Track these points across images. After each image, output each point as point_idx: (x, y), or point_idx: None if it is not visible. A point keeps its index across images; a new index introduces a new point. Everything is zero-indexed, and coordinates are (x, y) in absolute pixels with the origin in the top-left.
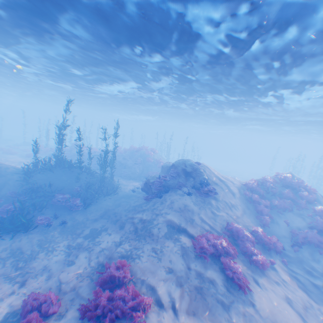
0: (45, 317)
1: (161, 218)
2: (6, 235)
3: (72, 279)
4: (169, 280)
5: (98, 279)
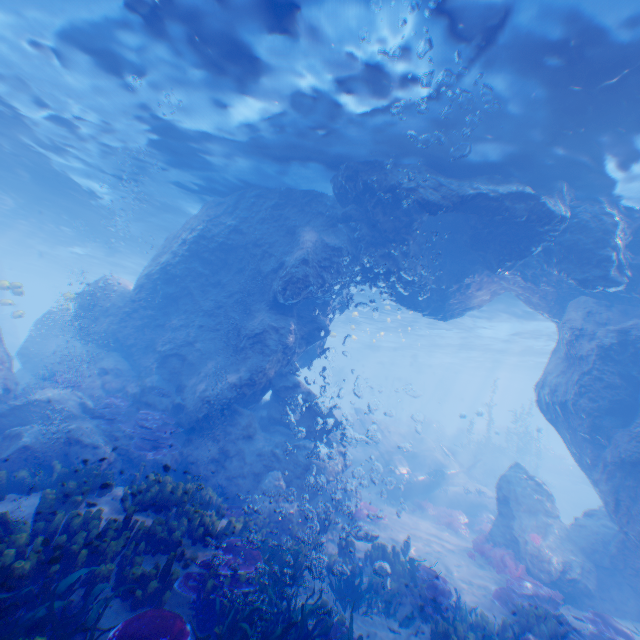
0: None
1: None
2: None
3: None
4: None
5: None
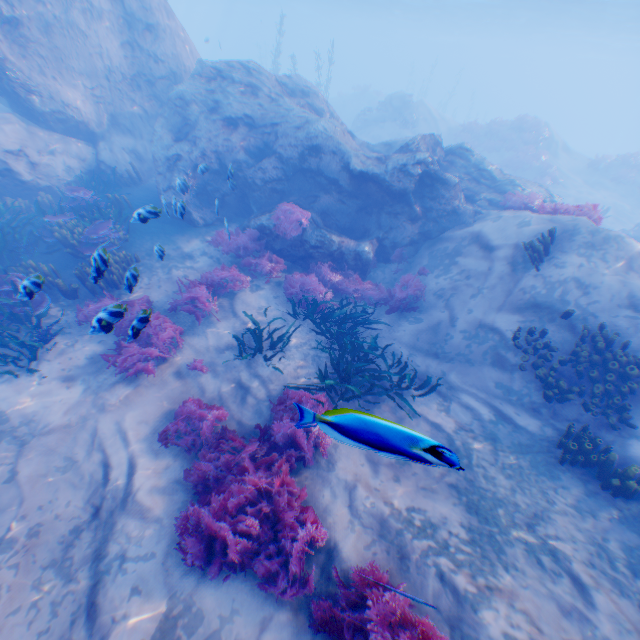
0: None
1: None
2: None
3: None
4: None
5: None
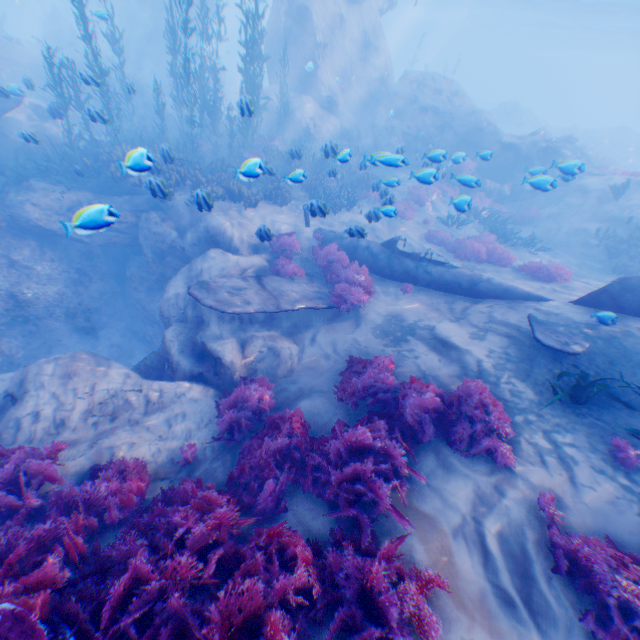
0: None
1: None
2: None
3: None
4: None
5: None
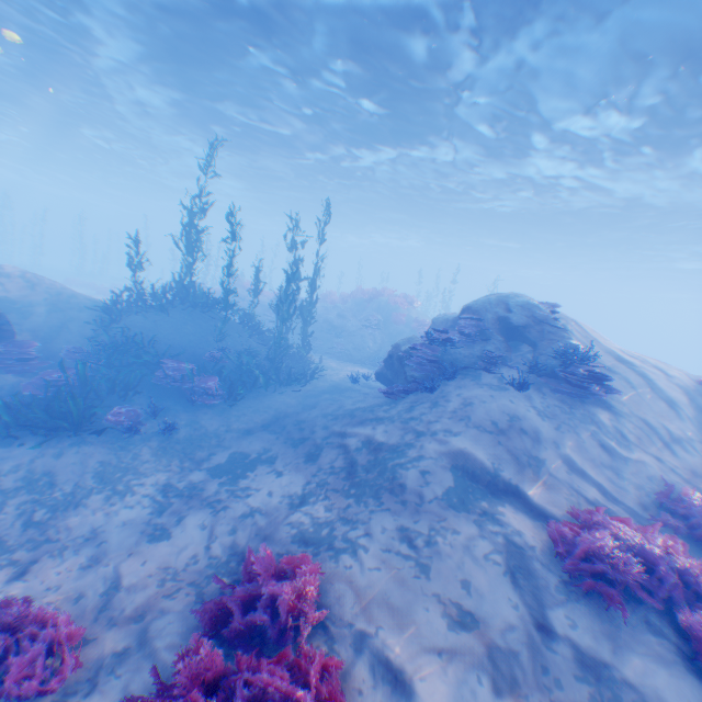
0: (13, 701)
1: (433, 444)
2: (32, 438)
3: (145, 584)
4: (465, 663)
5: (208, 600)
